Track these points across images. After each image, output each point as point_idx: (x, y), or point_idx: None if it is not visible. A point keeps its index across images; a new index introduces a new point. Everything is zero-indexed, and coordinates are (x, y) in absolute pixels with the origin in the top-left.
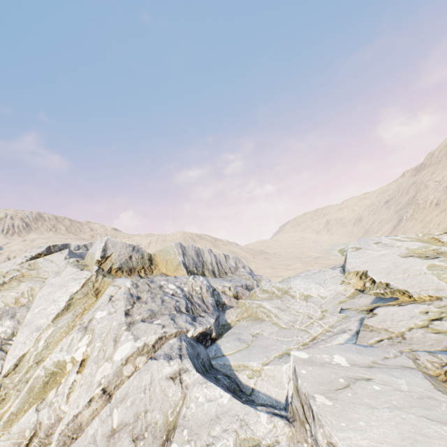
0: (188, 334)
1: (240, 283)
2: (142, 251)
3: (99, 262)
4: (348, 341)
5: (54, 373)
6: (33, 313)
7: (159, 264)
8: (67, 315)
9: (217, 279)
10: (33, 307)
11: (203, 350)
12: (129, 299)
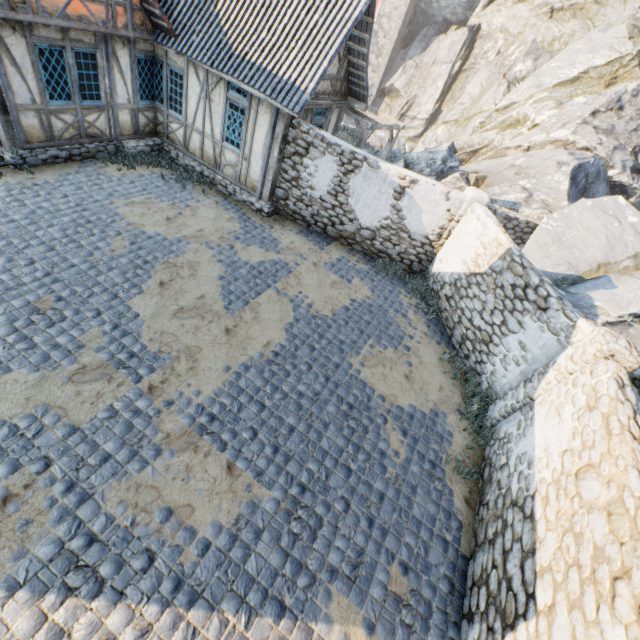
0: (609, 172)
1: None
2: None
3: None
4: None
5: (518, 121)
6: (549, 66)
7: None
8: (566, 89)
9: None
10: (553, 60)
11: (600, 189)
12: (611, 102)
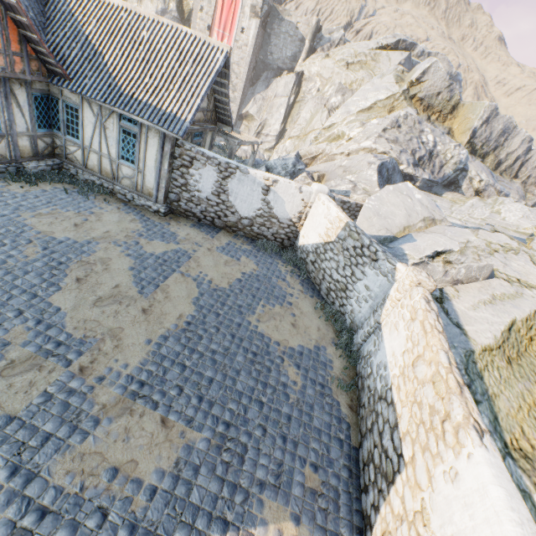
0: (400, 167)
1: (500, 189)
2: (454, 94)
3: (411, 83)
4: (455, 224)
5: (339, 136)
6: (352, 100)
7: (457, 118)
8: (365, 114)
9: (483, 167)
10: (354, 95)
11: (398, 178)
12: (393, 123)
